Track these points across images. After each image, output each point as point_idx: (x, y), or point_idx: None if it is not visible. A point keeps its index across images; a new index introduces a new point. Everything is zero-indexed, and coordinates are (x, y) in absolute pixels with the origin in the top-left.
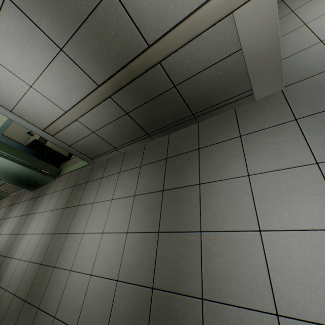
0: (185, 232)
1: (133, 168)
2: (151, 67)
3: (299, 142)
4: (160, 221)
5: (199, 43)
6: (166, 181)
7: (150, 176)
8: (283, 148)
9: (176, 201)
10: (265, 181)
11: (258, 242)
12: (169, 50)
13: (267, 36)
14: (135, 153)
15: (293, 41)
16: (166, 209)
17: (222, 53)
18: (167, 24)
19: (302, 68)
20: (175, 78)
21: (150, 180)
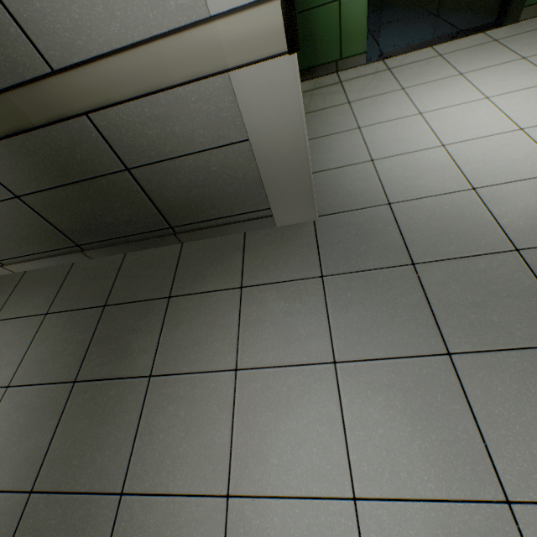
0: (89, 495)
1: (28, 315)
2: (64, 117)
3: (320, 318)
4: (45, 460)
5: (171, 105)
6: (88, 359)
7: (59, 343)
8: (297, 325)
9: (94, 412)
10: (259, 385)
11: (220, 525)
12: (103, 96)
13: (289, 133)
14: (46, 279)
15: (342, 147)
16: (67, 431)
17: (216, 135)
18: (94, 41)
19: (345, 193)
20: (127, 154)
21: (55, 350)
